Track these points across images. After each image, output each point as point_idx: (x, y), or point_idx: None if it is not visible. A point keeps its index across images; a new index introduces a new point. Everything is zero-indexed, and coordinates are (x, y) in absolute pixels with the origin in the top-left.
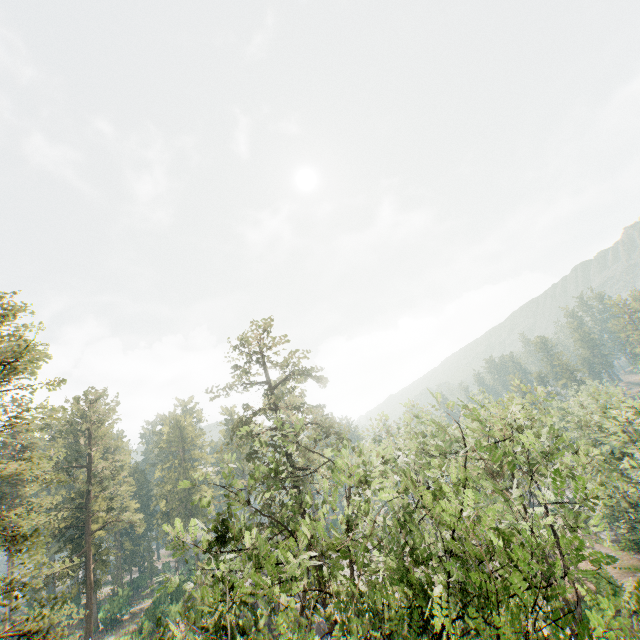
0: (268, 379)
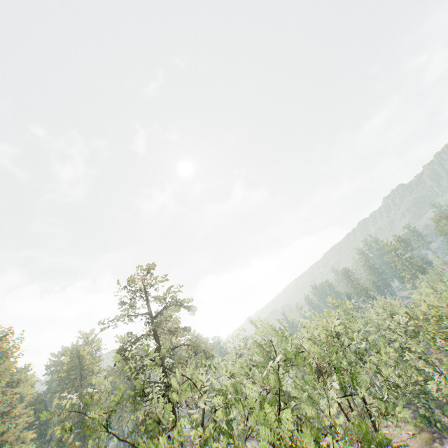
0: (149, 310)
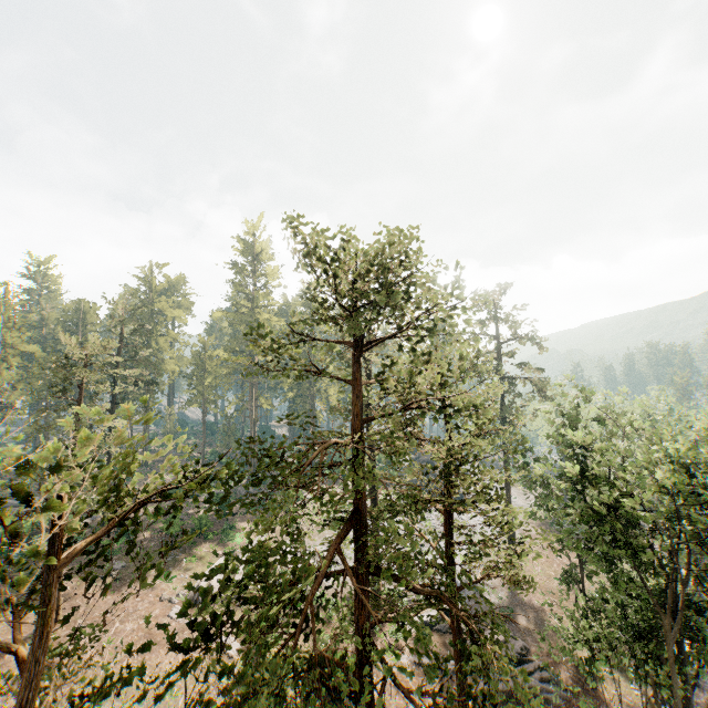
0: (497, 336)
